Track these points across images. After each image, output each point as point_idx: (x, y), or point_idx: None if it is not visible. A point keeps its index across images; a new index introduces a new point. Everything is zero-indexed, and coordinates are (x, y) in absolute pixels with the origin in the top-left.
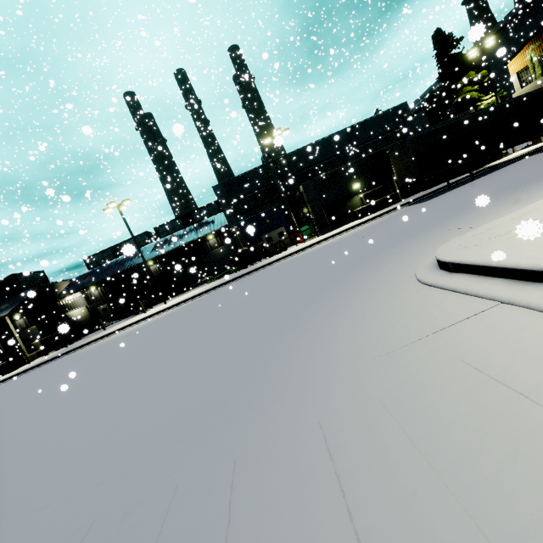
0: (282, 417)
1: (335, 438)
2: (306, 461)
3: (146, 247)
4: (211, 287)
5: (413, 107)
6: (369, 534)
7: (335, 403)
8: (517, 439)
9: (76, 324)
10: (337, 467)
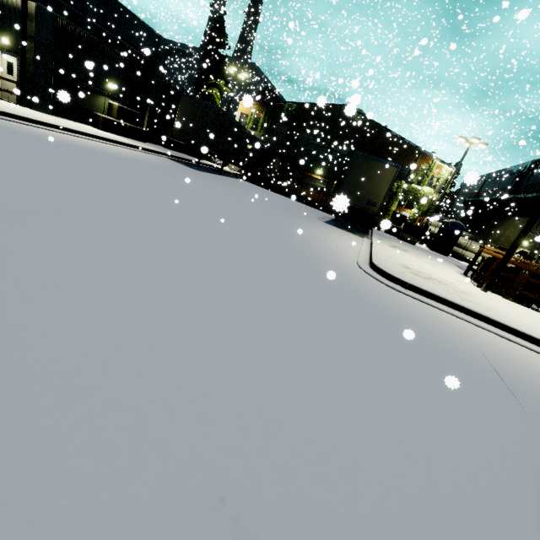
0: (521, 387)
1: None
2: None
3: None
4: None
5: None
6: None
7: (515, 373)
8: None
9: None
10: None
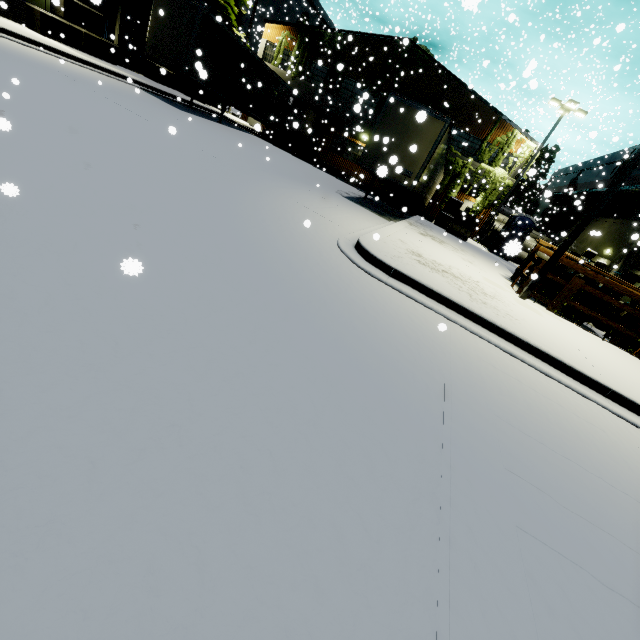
0: (471, 417)
1: (512, 422)
2: (526, 443)
3: None
4: None
5: None
6: (577, 461)
7: (479, 396)
8: (540, 402)
9: None
10: (536, 439)
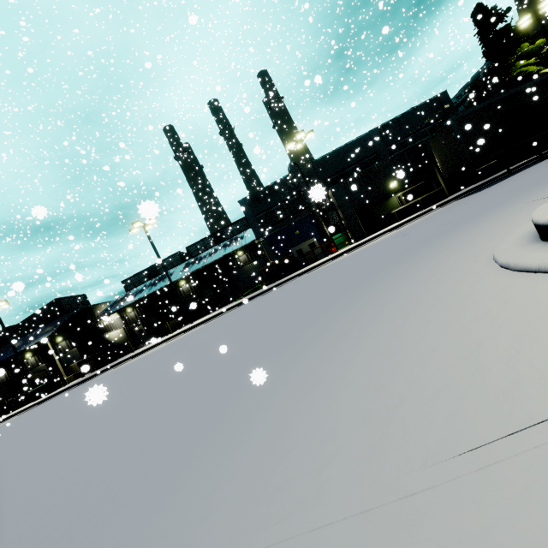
0: None
1: None
2: None
3: (178, 267)
4: (234, 304)
5: (454, 101)
6: None
7: None
8: None
9: (113, 346)
10: None
